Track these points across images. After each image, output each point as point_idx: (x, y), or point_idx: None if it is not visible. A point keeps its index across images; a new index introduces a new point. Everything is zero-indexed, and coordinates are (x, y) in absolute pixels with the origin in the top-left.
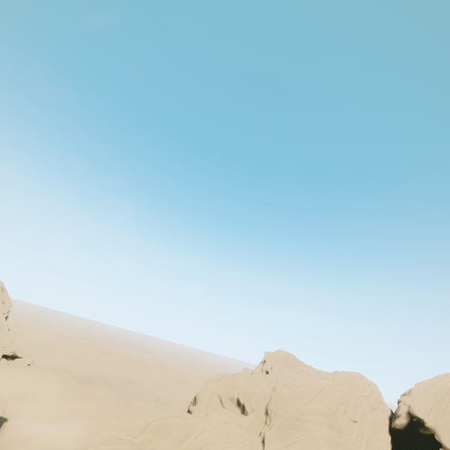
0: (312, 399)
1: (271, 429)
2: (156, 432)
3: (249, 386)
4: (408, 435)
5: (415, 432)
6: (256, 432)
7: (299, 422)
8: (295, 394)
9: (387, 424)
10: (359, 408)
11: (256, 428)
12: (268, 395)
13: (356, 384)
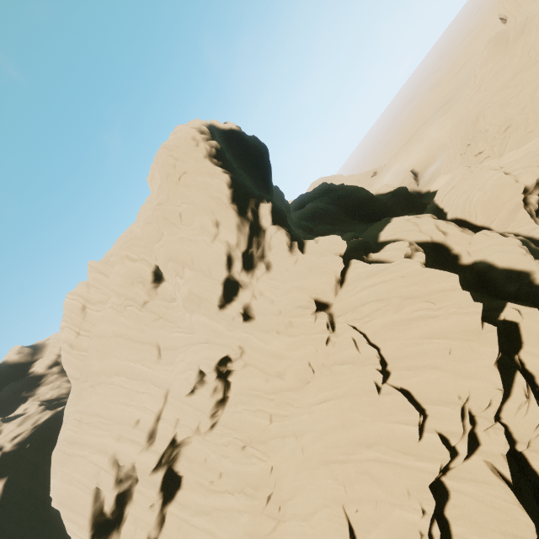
0: None
1: None
2: (484, 67)
3: None
4: None
5: None
6: None
7: None
8: None
9: None
10: None
11: None
12: None
13: None
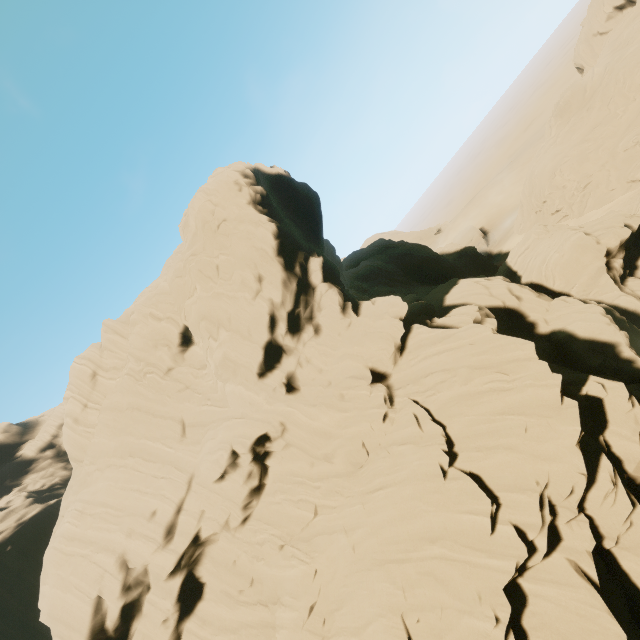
0: None
1: None
2: (560, 118)
3: None
4: None
5: None
6: None
7: None
8: None
9: None
10: None
11: None
12: None
13: None
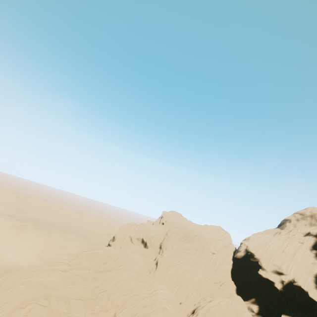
0: (190, 240)
1: (163, 257)
2: (85, 258)
3: (151, 231)
4: (243, 261)
5: (247, 260)
6: (153, 258)
7: (180, 253)
8: (180, 237)
9: (232, 255)
10: (217, 246)
11: (153, 256)
12: (162, 237)
13: (217, 233)
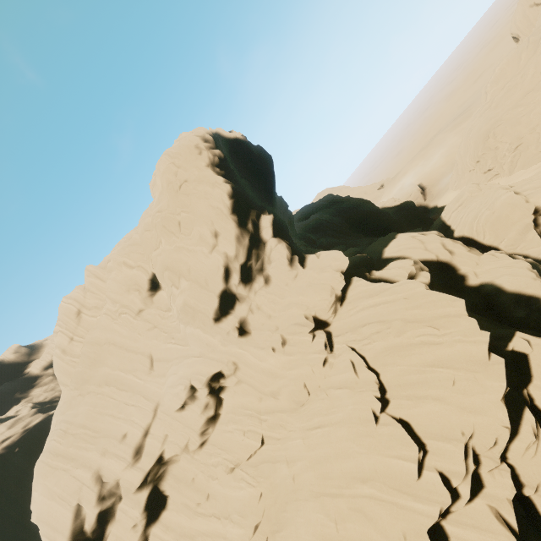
0: None
1: None
2: (495, 84)
3: None
4: None
5: None
6: None
7: None
8: None
9: None
10: None
11: None
12: None
13: None
